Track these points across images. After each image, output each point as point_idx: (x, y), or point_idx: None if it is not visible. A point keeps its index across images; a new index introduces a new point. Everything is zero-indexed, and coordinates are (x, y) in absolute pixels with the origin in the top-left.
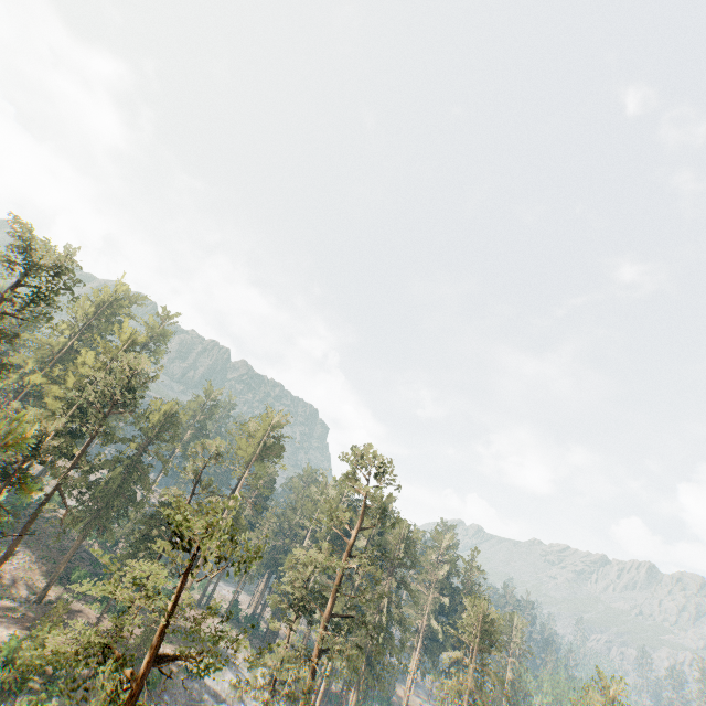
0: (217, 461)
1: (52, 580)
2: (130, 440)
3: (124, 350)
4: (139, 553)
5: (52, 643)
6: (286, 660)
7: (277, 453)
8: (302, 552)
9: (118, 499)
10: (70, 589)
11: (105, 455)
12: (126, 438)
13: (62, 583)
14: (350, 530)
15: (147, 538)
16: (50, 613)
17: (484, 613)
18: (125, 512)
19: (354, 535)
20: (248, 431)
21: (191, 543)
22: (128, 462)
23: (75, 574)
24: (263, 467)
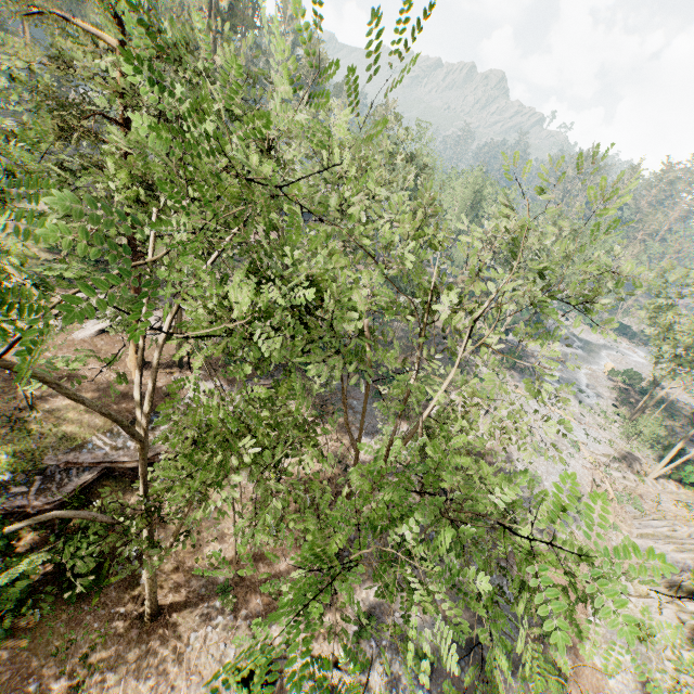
0: None
1: None
2: None
3: None
4: None
5: None
6: None
7: None
8: None
9: None
10: None
11: None
12: None
13: None
14: None
15: None
16: None
17: (317, 57)
18: None
19: None
20: None
21: None
22: None
23: None
24: None
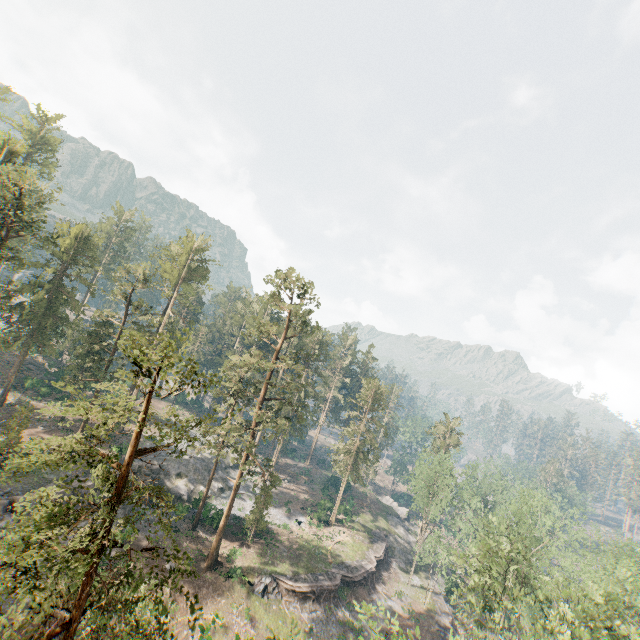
0: (145, 285)
1: (7, 389)
2: (45, 265)
3: (2, 161)
4: (86, 364)
5: (27, 434)
6: (232, 431)
7: (203, 276)
8: (237, 357)
9: (50, 320)
10: (27, 394)
11: (21, 281)
12: (39, 263)
13: (18, 389)
14: (277, 339)
15: (90, 352)
16: (15, 416)
17: (376, 388)
18: (61, 331)
19: (280, 343)
20: (171, 255)
21: (141, 369)
22: (49, 287)
23: (28, 382)
24: (190, 288)
